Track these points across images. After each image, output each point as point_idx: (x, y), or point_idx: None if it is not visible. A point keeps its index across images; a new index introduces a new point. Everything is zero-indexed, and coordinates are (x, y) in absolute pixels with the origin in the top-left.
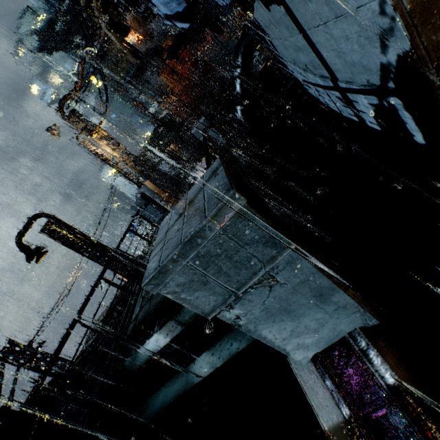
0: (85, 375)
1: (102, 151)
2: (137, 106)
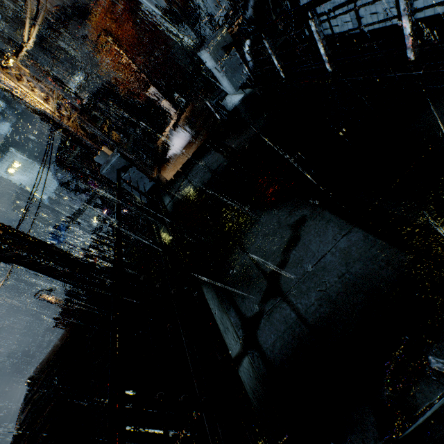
0: None
1: (24, 91)
2: (48, 79)
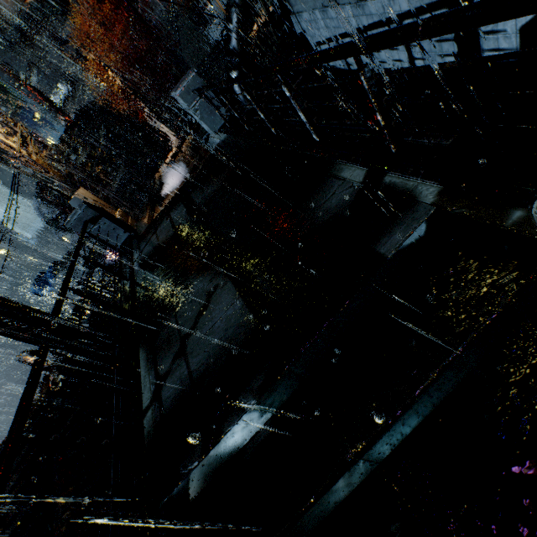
0: None
1: None
2: (24, 90)
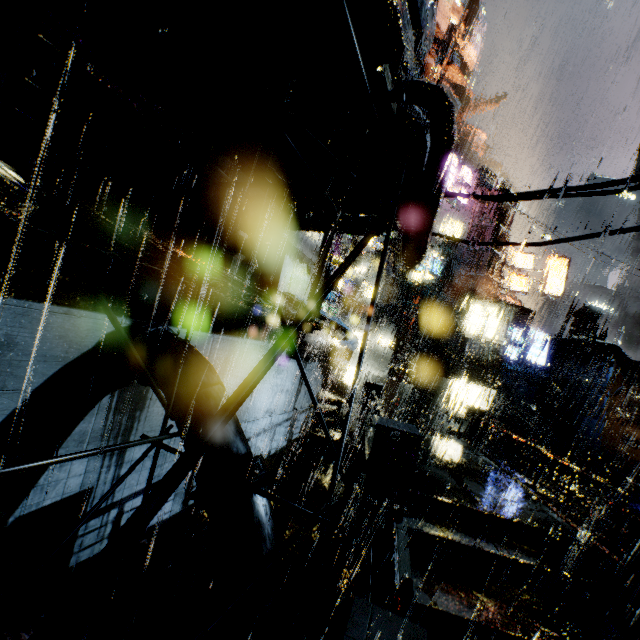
0: None
1: None
2: None
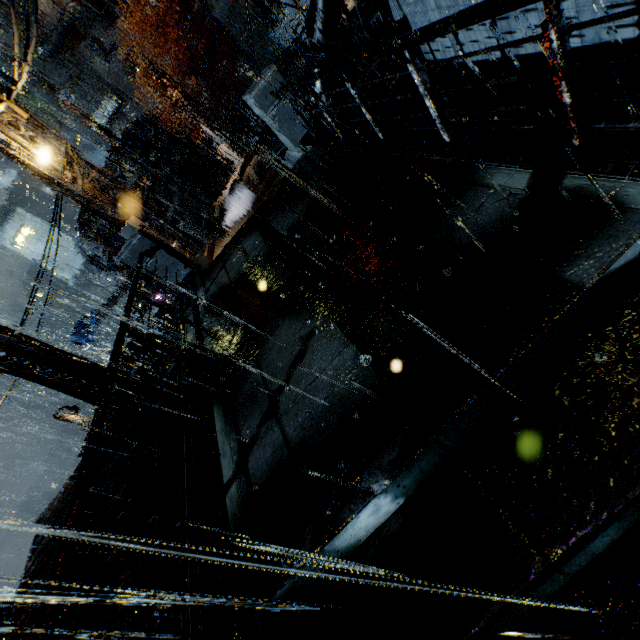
0: (58, 633)
1: (21, 147)
2: (65, 109)
